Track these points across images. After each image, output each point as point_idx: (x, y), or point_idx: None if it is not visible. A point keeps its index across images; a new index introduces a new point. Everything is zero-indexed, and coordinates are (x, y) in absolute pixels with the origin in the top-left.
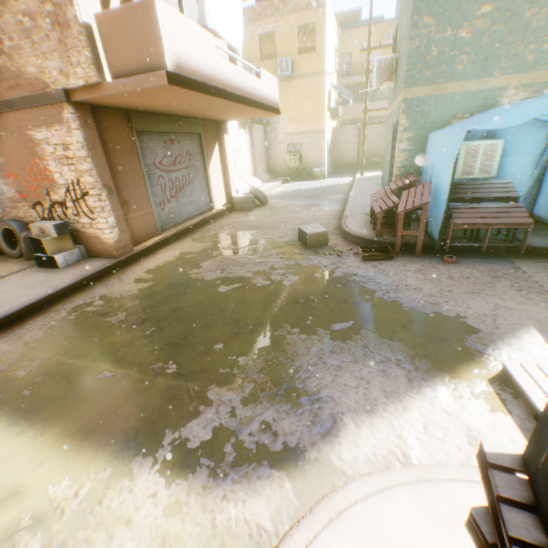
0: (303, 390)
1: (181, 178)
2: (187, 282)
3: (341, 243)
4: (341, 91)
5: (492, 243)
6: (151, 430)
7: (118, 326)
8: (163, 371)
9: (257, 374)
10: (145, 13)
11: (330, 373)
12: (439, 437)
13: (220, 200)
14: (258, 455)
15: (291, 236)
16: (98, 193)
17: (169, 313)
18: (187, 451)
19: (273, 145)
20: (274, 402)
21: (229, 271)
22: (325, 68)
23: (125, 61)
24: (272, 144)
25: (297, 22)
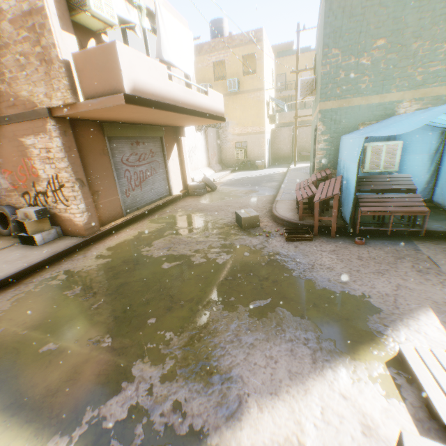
0: (217, 367)
1: (145, 171)
2: (138, 258)
3: (270, 225)
4: (277, 101)
5: (397, 227)
6: (75, 406)
7: (72, 299)
8: (99, 344)
9: (179, 350)
10: (109, 52)
11: (243, 351)
12: (335, 425)
13: (177, 187)
14: (164, 438)
15: (230, 218)
16: (72, 185)
17: (117, 288)
18: (101, 431)
19: (224, 143)
20: (189, 379)
21: (174, 249)
22: (264, 85)
23: (94, 86)
24: (223, 142)
25: (242, 53)
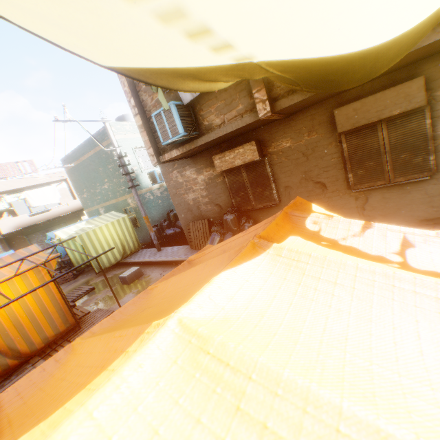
0: None
1: None
2: None
3: None
4: None
5: None
6: None
7: None
8: None
9: None
10: None
11: None
12: None
13: None
14: None
15: None
16: None
17: None
18: None
19: None
20: None
21: None
22: None
23: None
24: None
25: None
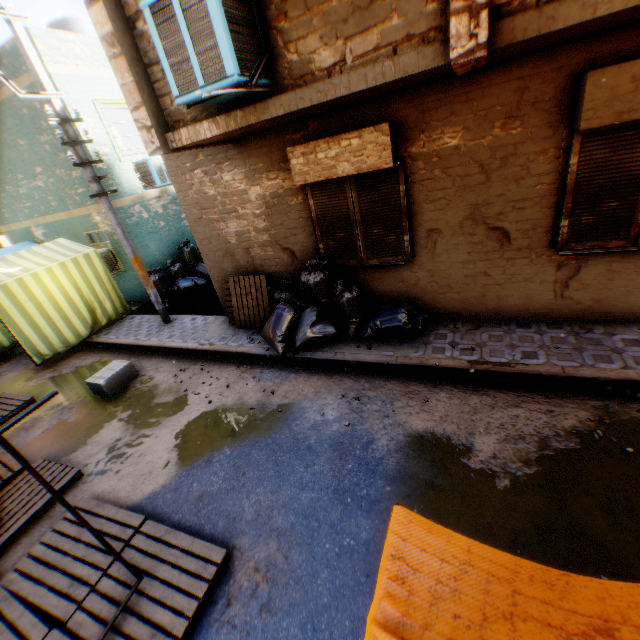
0: None
1: None
2: None
3: None
4: None
5: None
6: None
7: None
8: None
9: None
10: None
11: None
12: None
13: None
14: None
15: None
16: None
17: None
18: None
19: None
20: None
21: None
22: None
23: None
24: None
25: None
